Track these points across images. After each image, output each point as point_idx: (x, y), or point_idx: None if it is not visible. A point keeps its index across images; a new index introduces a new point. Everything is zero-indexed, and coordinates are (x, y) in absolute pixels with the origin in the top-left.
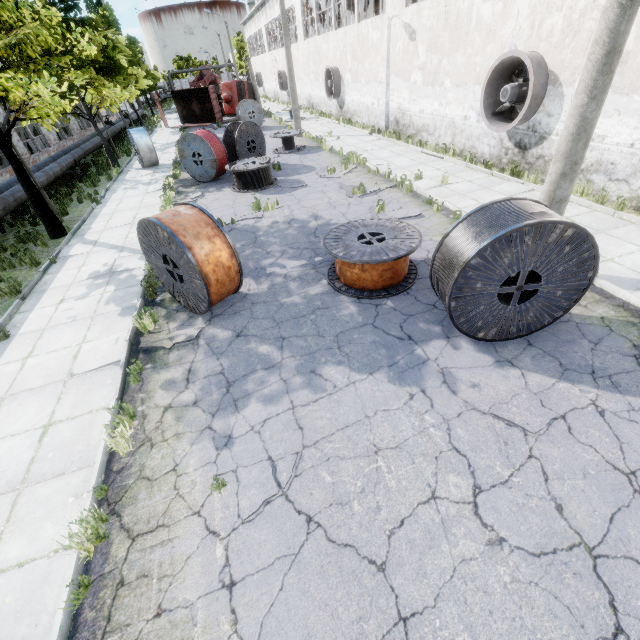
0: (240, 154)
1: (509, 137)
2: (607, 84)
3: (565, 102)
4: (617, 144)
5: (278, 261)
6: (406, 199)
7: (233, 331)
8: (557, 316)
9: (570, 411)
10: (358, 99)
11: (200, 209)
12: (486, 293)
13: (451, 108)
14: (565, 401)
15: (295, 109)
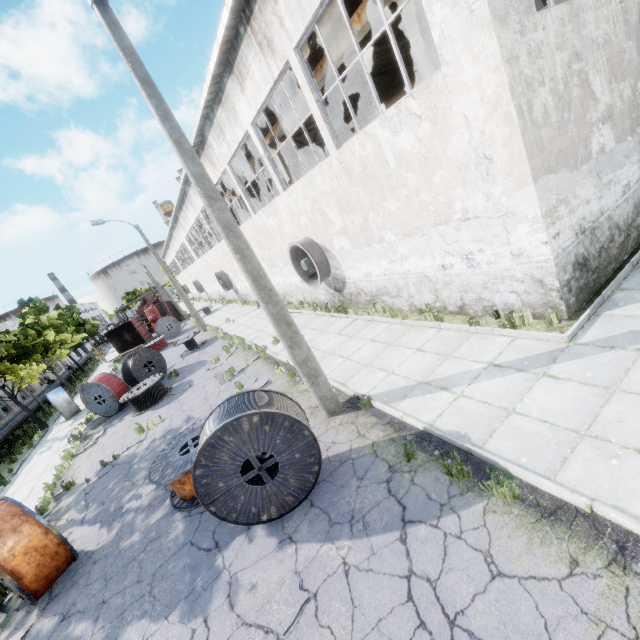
0: (139, 378)
1: (328, 286)
2: (269, 293)
3: (338, 259)
4: (378, 276)
5: (138, 491)
6: (264, 368)
7: (60, 615)
8: (316, 470)
9: (322, 583)
10: (243, 286)
11: (10, 501)
12: (235, 486)
13: (291, 278)
14: (321, 570)
15: (194, 314)
